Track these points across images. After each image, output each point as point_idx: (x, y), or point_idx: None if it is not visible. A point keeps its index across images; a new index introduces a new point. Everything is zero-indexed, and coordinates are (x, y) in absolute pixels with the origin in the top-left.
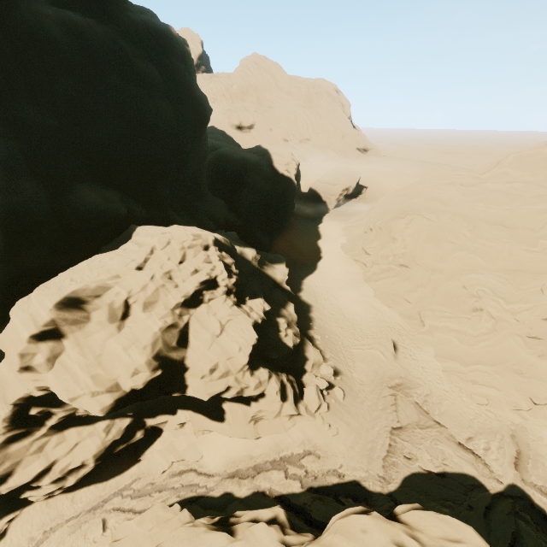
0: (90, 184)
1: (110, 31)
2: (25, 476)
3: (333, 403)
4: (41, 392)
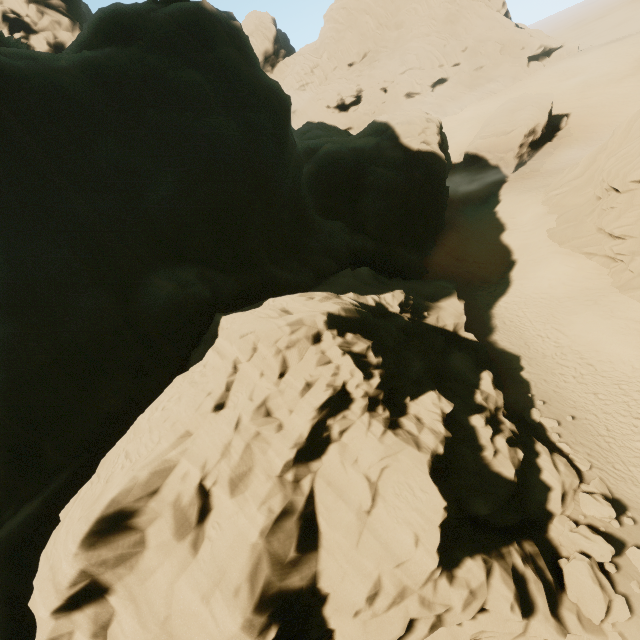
0: (161, 269)
1: (135, 51)
2: None
3: (638, 594)
4: None
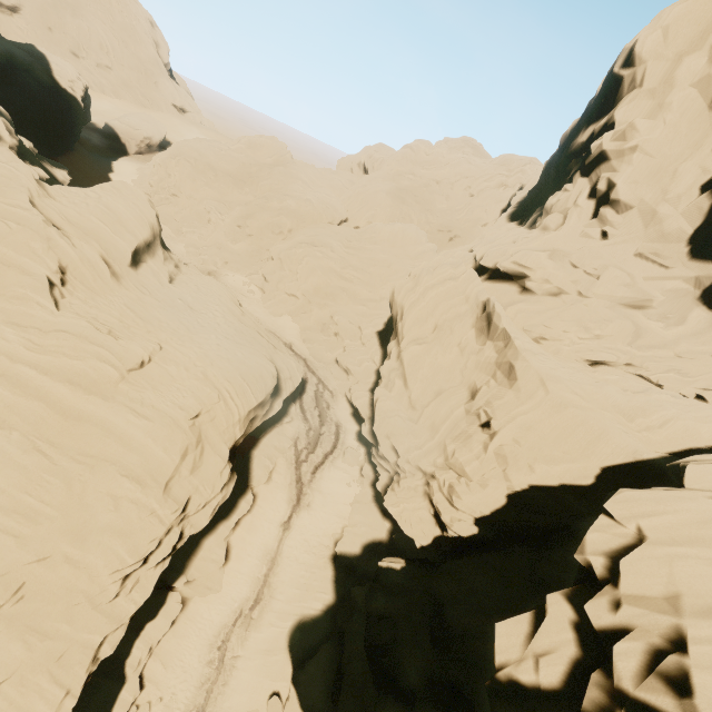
0: None
1: None
2: None
3: None
4: None
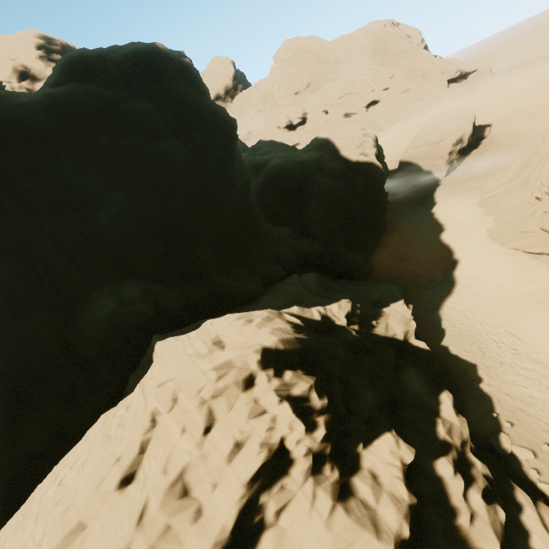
0: (107, 286)
1: (92, 86)
2: None
3: None
4: None
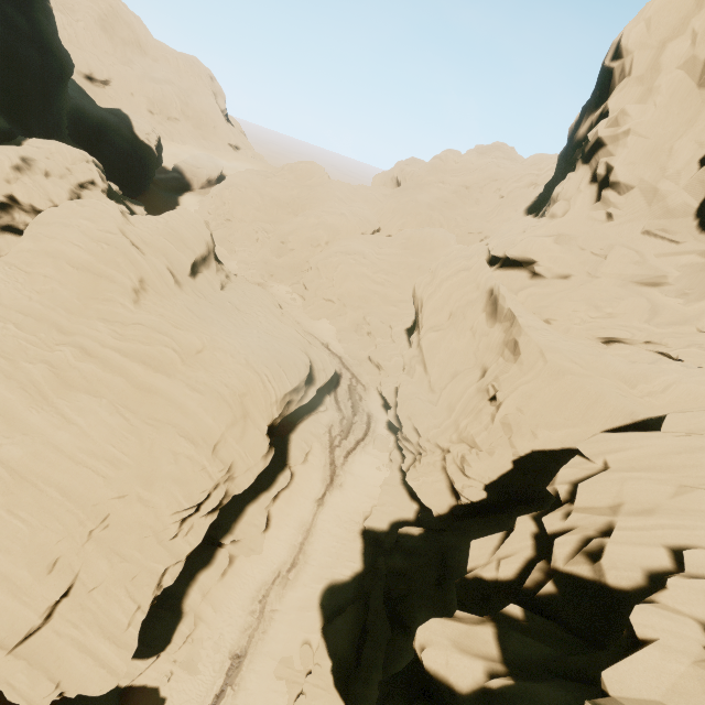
0: None
1: None
2: None
3: None
4: (3, 197)
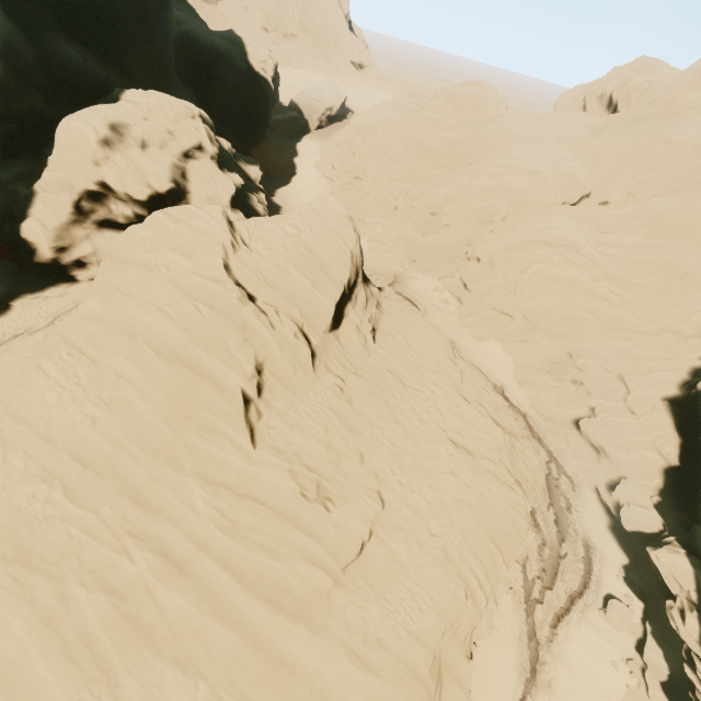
0: (62, 36)
1: None
2: (81, 250)
3: None
4: (94, 185)
